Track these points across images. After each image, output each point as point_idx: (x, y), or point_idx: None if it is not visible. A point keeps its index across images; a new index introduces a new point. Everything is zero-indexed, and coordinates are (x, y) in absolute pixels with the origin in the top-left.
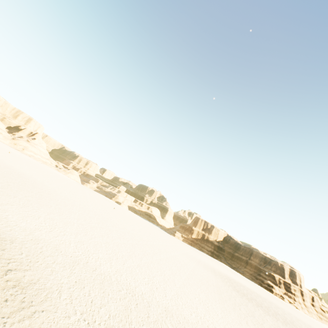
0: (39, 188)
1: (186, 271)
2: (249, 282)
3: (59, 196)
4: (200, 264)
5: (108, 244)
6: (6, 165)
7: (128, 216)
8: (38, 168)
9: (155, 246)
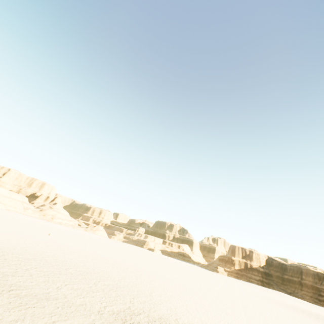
0: (138, 271)
1: (296, 322)
2: (317, 308)
3: (151, 273)
4: (278, 304)
5: (250, 320)
6: (94, 254)
7: (176, 265)
8: (85, 239)
9: (245, 300)
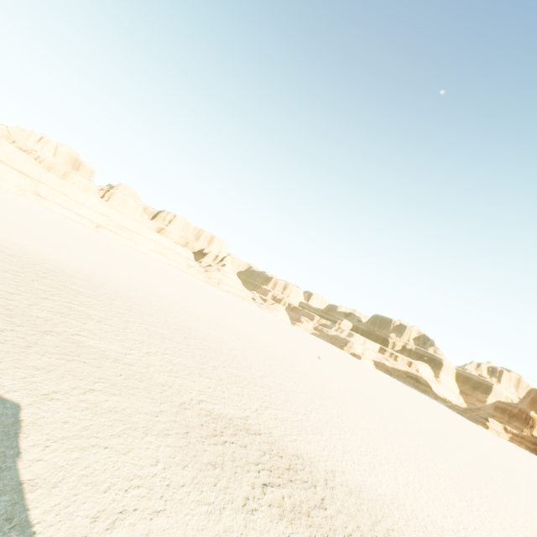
0: (309, 375)
1: None
2: None
3: (333, 385)
4: None
5: None
6: (250, 334)
7: (395, 389)
8: (253, 316)
9: None
